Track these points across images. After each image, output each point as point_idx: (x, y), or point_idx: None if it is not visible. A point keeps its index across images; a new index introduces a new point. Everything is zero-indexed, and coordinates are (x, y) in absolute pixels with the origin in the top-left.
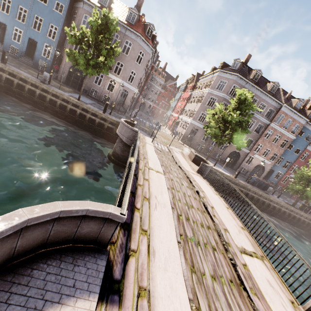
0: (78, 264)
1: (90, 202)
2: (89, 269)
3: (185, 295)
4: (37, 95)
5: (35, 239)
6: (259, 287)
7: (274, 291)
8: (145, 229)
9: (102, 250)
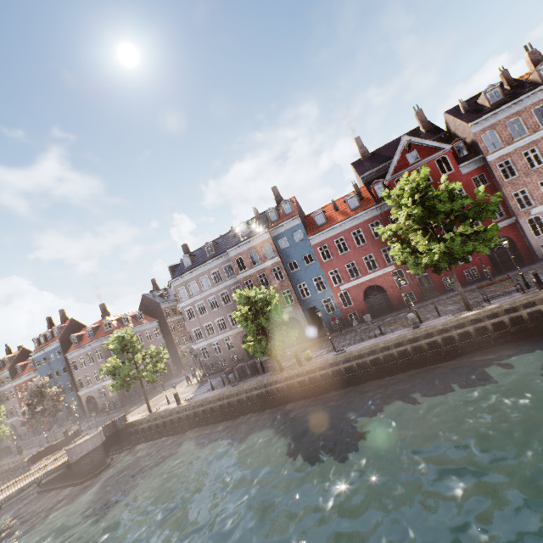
0: None
1: None
2: None
3: None
4: None
5: None
6: None
7: None
8: None
9: None
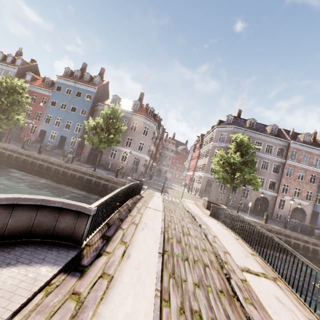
0: (52, 250)
1: (67, 200)
2: (60, 254)
3: (152, 286)
4: (61, 173)
5: (22, 223)
6: (260, 300)
7: (284, 307)
8: (125, 241)
9: (77, 247)
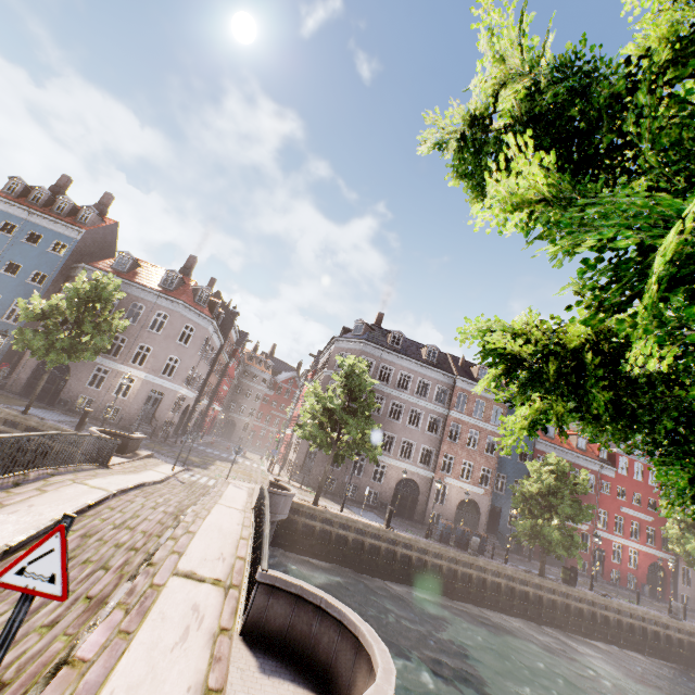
0: None
1: None
2: None
3: None
4: None
5: None
6: (154, 606)
7: (192, 614)
8: None
9: None
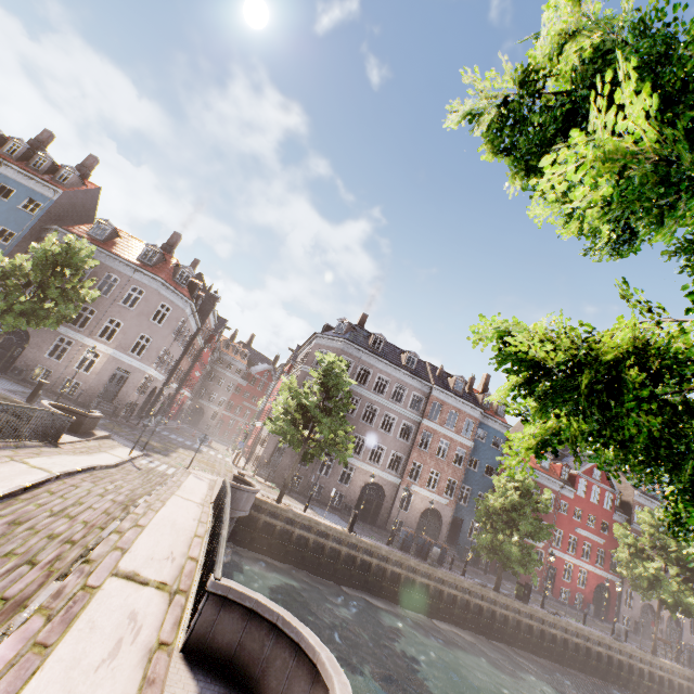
0: None
1: None
2: None
3: None
4: None
5: None
6: (83, 613)
7: (128, 624)
8: None
9: None
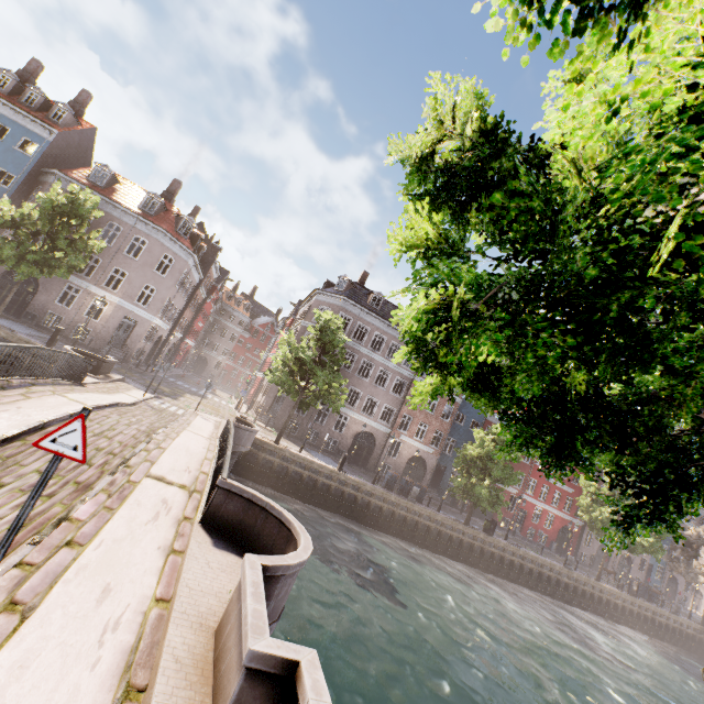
0: None
1: None
2: None
3: None
4: None
5: None
6: (131, 495)
7: (162, 505)
8: None
9: None
